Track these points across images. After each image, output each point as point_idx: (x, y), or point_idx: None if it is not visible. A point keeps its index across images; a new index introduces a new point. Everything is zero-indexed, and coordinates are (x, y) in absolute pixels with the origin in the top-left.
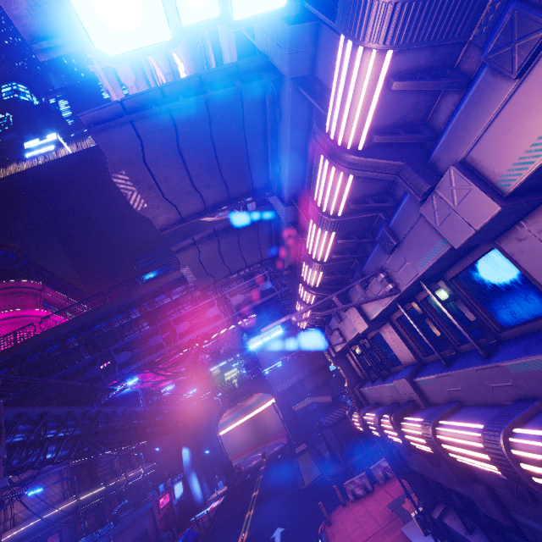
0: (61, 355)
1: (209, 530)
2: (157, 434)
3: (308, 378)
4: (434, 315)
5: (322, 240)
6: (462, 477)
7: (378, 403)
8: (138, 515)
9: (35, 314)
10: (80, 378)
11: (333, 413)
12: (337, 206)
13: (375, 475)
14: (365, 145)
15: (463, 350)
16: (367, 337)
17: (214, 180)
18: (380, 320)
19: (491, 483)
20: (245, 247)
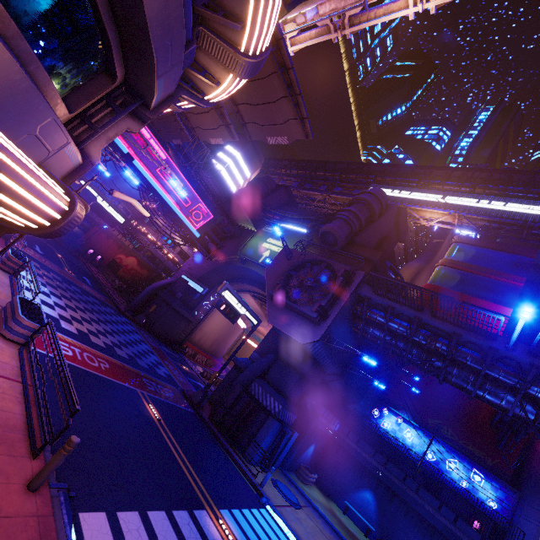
0: None
1: None
2: None
3: None
4: None
5: None
6: None
7: None
8: None
9: None
10: None
11: None
12: None
13: None
14: None
15: None
16: None
17: None
18: None
19: None
20: None
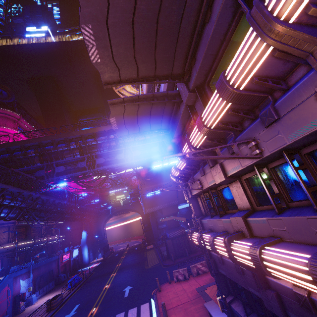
0: (22, 158)
1: (88, 278)
2: (70, 219)
3: (166, 209)
4: (277, 179)
5: (217, 109)
6: (261, 284)
7: (212, 230)
8: (49, 261)
9: (12, 133)
10: (32, 175)
11: (174, 232)
12: (243, 80)
13: (192, 271)
14: (296, 19)
15: (293, 205)
16: (217, 189)
17: (149, 58)
18: (234, 177)
19: (282, 292)
20: (153, 116)
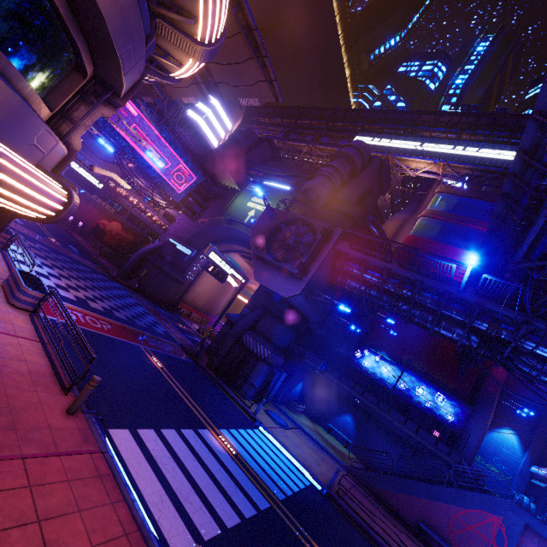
0: None
1: None
2: None
3: None
4: None
5: None
6: None
7: None
8: None
9: None
10: None
11: None
12: None
13: None
14: None
15: None
16: None
17: None
18: None
19: None
20: None
